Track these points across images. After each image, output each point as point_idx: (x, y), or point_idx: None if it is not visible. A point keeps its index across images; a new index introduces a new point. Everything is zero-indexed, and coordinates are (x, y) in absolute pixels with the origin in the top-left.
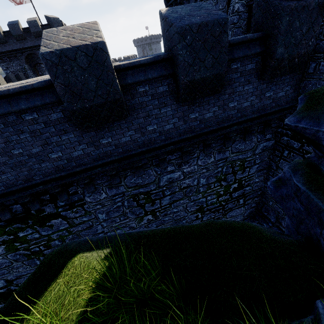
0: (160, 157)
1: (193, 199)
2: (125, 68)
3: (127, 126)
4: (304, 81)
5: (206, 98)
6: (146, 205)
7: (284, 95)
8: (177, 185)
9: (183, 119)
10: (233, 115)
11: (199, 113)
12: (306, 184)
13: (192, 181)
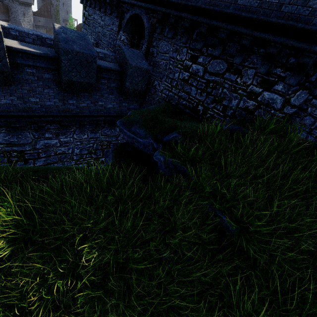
0: (39, 124)
1: (66, 164)
2: (16, 51)
3: (10, 92)
4: (144, 104)
5: (83, 93)
6: (18, 163)
7: (134, 108)
8: (53, 150)
9: (63, 101)
10: (101, 110)
11: (76, 101)
12: (113, 150)
13: (67, 150)
